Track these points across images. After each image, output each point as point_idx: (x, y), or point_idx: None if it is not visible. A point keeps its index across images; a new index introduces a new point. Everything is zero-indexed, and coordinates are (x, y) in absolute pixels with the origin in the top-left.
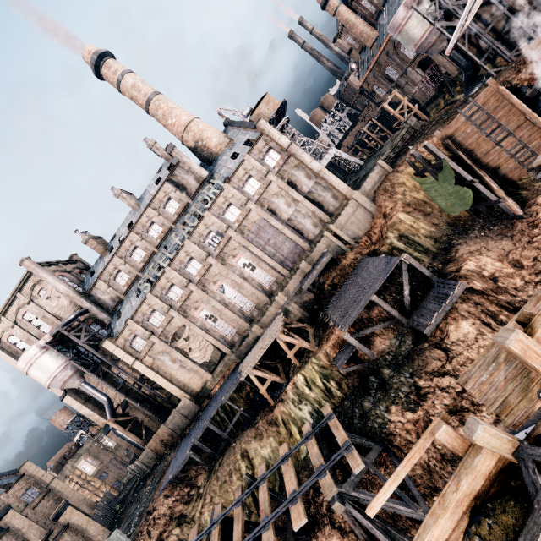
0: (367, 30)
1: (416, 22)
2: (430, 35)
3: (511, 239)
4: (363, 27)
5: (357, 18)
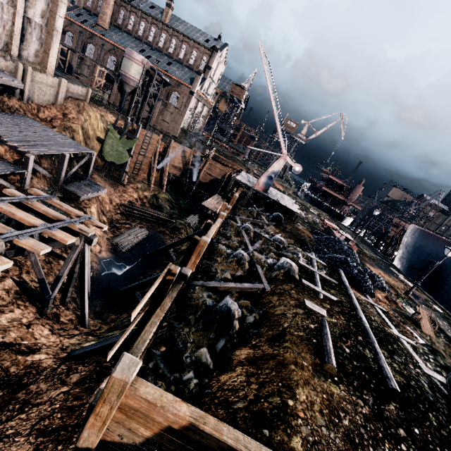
0: (108, 19)
1: (138, 70)
2: (133, 81)
3: (115, 190)
4: (109, 14)
5: (113, 7)
